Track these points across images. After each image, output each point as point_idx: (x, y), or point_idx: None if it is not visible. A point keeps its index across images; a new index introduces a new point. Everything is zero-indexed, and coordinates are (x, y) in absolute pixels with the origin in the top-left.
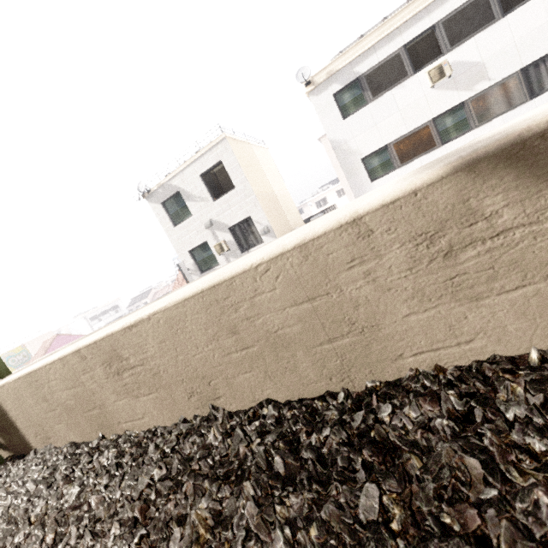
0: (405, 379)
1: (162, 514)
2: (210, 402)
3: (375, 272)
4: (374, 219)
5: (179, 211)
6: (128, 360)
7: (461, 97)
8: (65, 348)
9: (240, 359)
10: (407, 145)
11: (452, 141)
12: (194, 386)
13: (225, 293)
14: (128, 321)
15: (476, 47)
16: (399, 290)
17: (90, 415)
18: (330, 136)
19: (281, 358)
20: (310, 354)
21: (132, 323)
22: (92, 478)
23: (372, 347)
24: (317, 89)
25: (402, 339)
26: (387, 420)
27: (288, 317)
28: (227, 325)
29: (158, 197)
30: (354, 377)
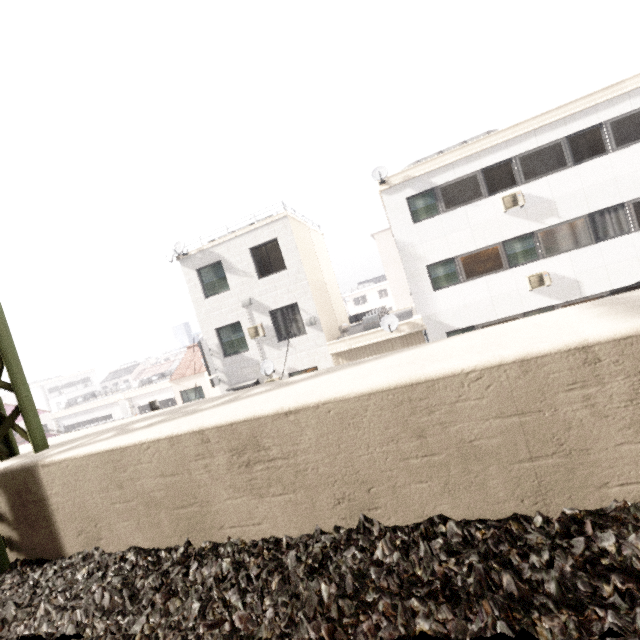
0: (611, 509)
1: (360, 636)
2: (362, 513)
3: (595, 398)
4: (603, 350)
5: (215, 281)
6: (269, 450)
7: (532, 227)
8: (169, 426)
9: (418, 466)
10: (474, 261)
11: (519, 267)
12: (348, 491)
13: (423, 393)
14: (287, 406)
15: (548, 186)
16: (616, 418)
17: (181, 513)
18: (398, 237)
19: (469, 471)
20: (505, 471)
21: (291, 409)
22: (216, 591)
23: (577, 471)
24: (391, 189)
25: (611, 467)
26: (612, 549)
27: (489, 428)
28: (414, 427)
29: (195, 262)
30: (550, 501)
